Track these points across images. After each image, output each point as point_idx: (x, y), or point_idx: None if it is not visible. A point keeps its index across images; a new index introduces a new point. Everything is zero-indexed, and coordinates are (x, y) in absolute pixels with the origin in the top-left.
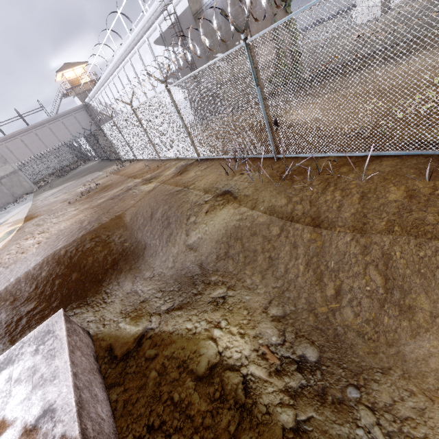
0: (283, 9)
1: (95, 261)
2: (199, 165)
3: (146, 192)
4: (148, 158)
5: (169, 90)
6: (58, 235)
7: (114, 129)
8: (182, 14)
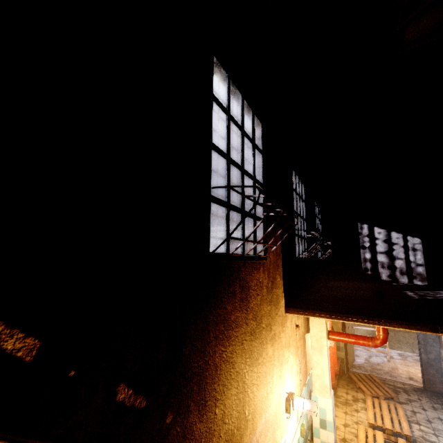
0: None
1: None
2: None
3: None
4: None
5: None
6: None
7: None
8: (250, 237)
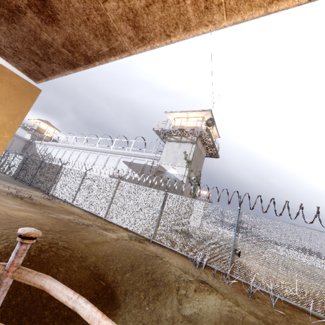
0: (192, 199)
1: (67, 279)
2: (154, 245)
3: (111, 238)
4: (89, 210)
5: (166, 194)
6: (9, 219)
7: (77, 176)
8: (150, 165)
